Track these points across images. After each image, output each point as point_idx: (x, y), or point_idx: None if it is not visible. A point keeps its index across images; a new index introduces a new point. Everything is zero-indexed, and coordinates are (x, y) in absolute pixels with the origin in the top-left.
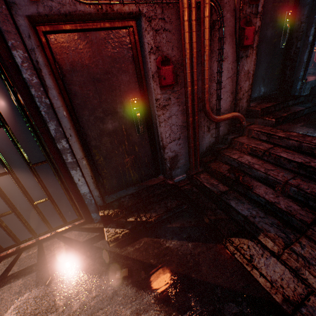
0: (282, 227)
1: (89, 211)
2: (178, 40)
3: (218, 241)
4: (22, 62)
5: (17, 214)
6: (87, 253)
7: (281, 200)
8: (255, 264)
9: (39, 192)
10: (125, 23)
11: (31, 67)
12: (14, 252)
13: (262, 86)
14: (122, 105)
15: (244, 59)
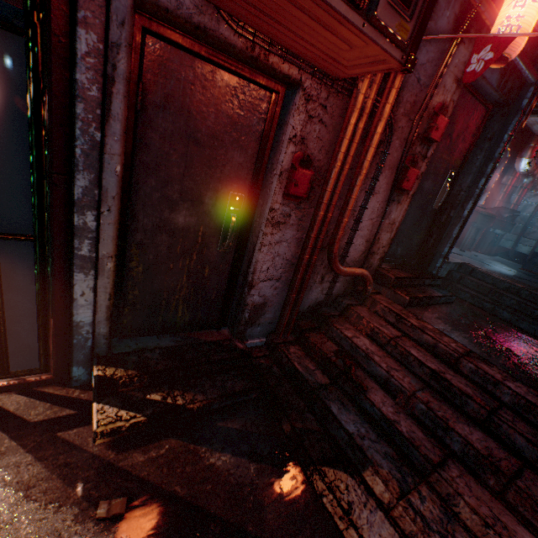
0: (398, 462)
1: (71, 359)
2: (332, 142)
3: (299, 469)
4: (88, 53)
5: None
6: (39, 450)
7: (402, 419)
8: (355, 519)
9: None
10: (271, 84)
11: (99, 70)
12: None
13: (400, 246)
14: (216, 195)
15: (394, 204)
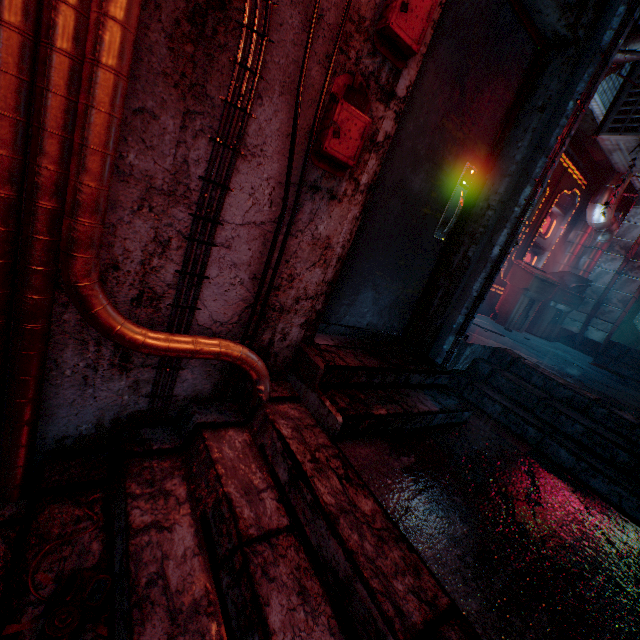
0: None
1: None
2: None
3: None
4: None
5: None
6: None
7: None
8: None
9: None
10: None
11: None
12: None
13: (370, 304)
14: None
15: (322, 198)
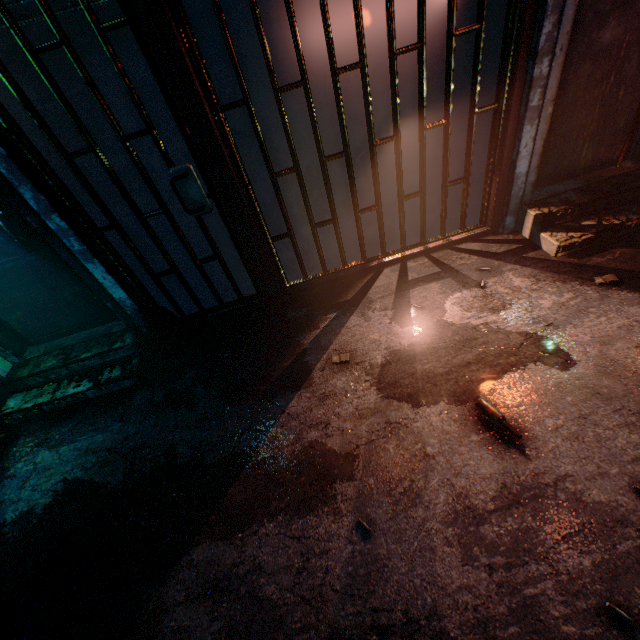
0: None
1: (506, 210)
2: None
3: None
4: None
5: (423, 198)
6: (519, 263)
7: None
8: None
9: (415, 182)
10: None
11: None
12: (397, 260)
13: None
14: None
15: None
